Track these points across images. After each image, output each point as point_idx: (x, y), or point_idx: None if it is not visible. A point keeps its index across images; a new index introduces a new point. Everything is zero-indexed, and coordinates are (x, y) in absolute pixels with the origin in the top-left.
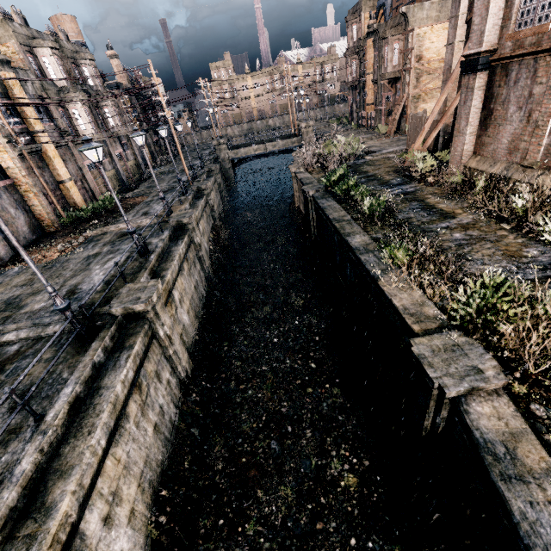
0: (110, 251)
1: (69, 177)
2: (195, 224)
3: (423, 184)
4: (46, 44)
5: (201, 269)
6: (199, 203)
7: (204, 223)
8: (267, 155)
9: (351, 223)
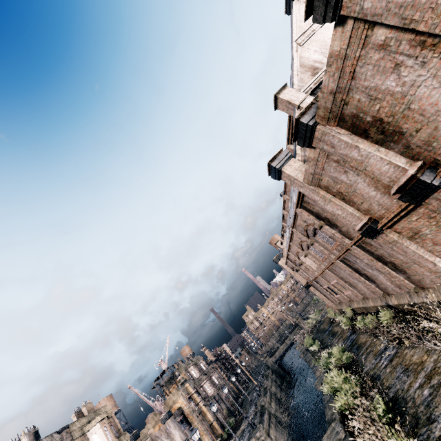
0: (242, 438)
1: (213, 419)
2: (267, 403)
3: (334, 323)
4: (191, 364)
5: (283, 429)
6: (267, 395)
7: (274, 404)
8: (290, 346)
9: (312, 359)
